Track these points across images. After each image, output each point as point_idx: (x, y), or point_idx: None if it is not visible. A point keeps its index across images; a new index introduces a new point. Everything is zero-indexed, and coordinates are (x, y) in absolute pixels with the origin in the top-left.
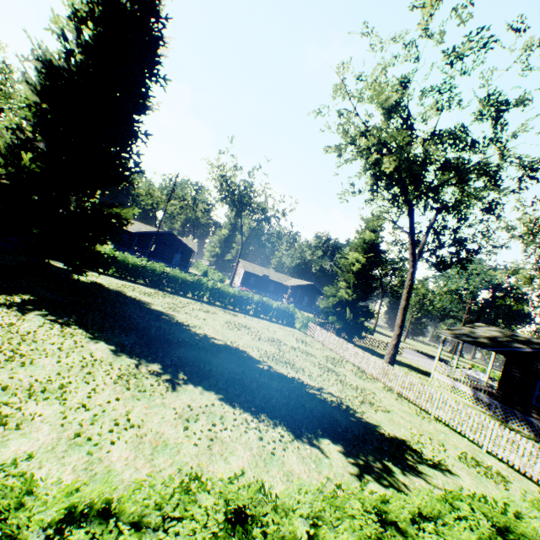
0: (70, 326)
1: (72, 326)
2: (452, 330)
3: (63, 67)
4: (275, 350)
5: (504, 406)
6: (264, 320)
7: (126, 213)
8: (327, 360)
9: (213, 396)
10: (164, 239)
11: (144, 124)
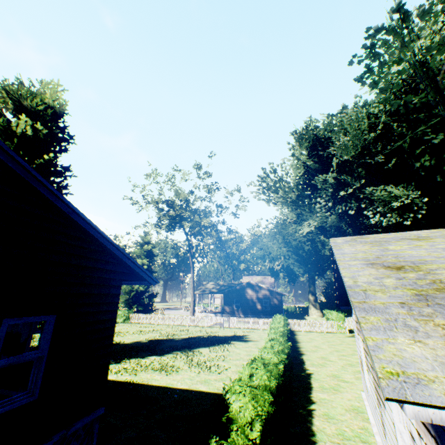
0: (123, 361)
1: (125, 360)
2: (199, 289)
3: None
4: (157, 334)
5: (227, 314)
6: None
7: None
8: (171, 328)
9: (203, 348)
10: None
11: None
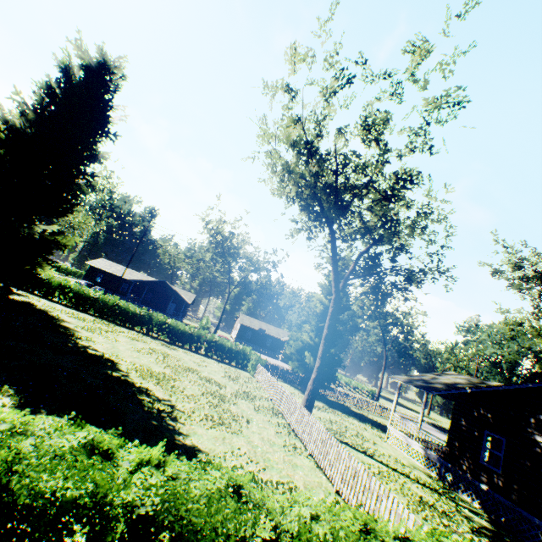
0: None
1: None
2: (412, 376)
3: (23, 124)
4: (168, 372)
5: (452, 467)
6: (213, 359)
7: (68, 241)
8: (237, 393)
9: None
10: (157, 287)
11: (90, 167)
